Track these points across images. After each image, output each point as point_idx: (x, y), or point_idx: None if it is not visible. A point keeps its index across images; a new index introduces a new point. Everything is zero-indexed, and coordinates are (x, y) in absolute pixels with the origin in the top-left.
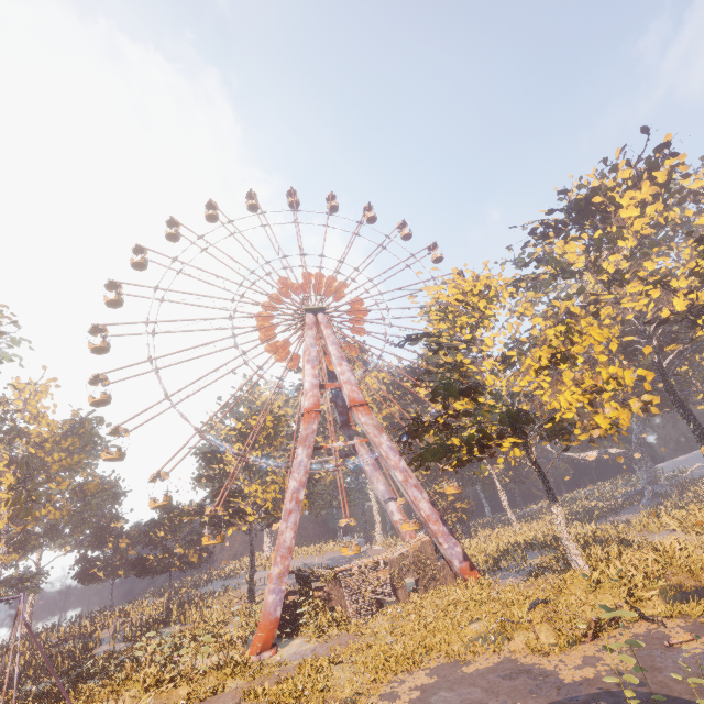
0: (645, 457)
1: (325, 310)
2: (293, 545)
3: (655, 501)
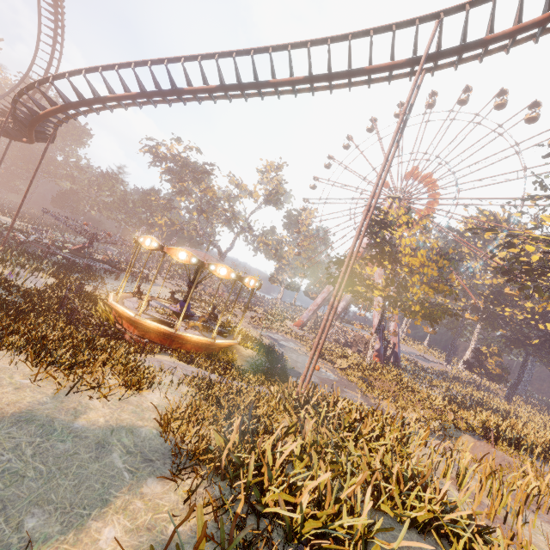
0: None
1: (400, 198)
2: (319, 303)
3: None
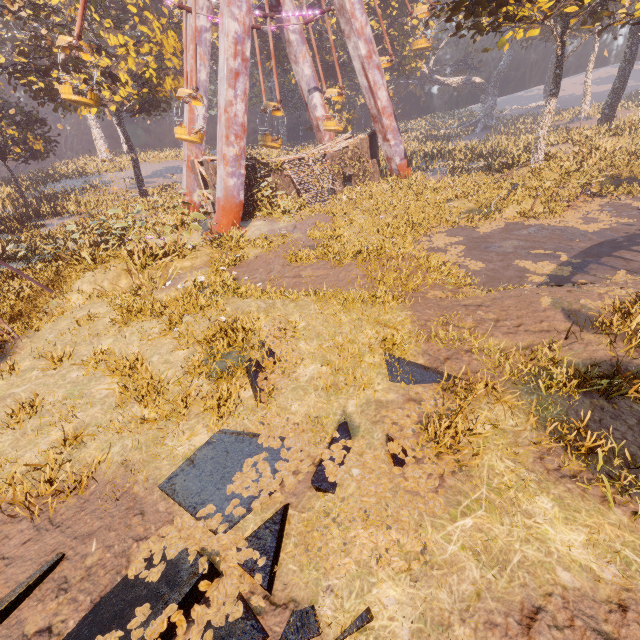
0: (496, 90)
1: None
2: (245, 122)
3: (484, 132)
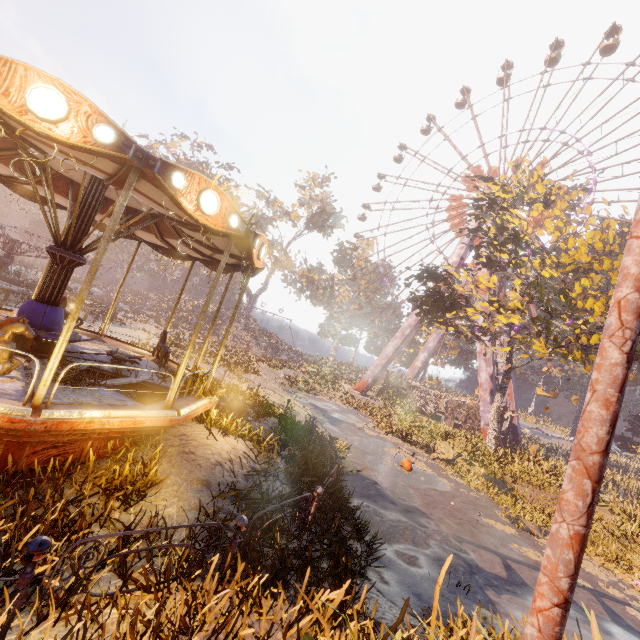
0: None
1: None
2: (390, 355)
3: None
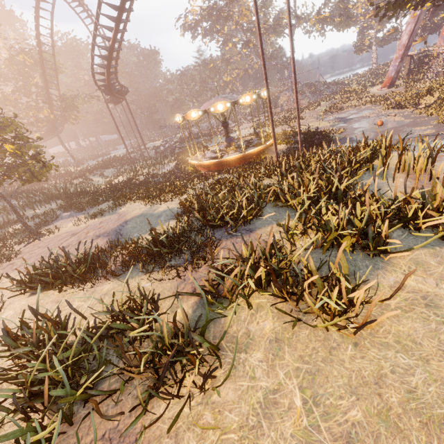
0: None
1: None
2: (406, 43)
3: None
